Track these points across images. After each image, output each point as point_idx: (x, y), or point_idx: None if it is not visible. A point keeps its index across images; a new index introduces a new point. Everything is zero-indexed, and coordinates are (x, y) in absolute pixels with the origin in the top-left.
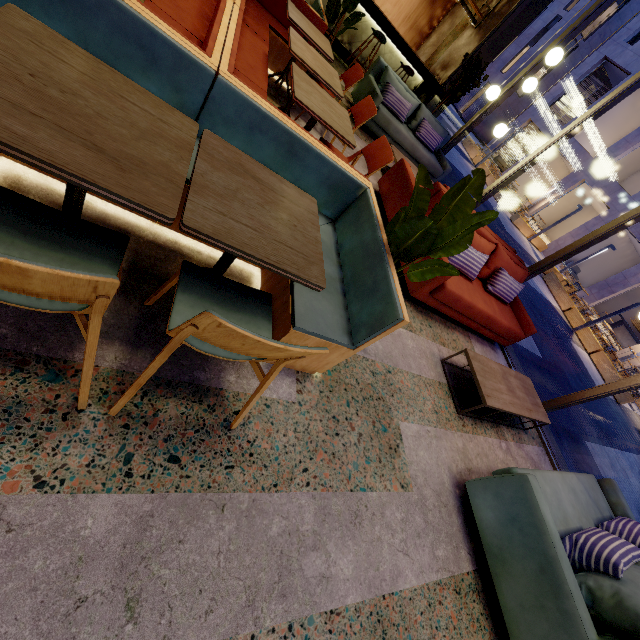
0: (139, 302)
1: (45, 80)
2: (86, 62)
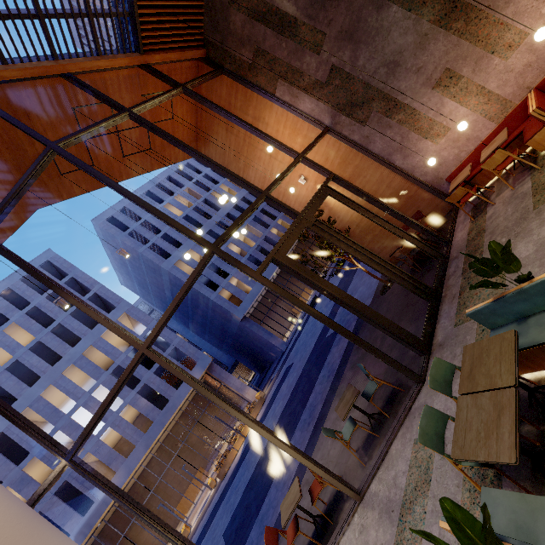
0: (538, 440)
1: (487, 351)
2: (508, 349)
